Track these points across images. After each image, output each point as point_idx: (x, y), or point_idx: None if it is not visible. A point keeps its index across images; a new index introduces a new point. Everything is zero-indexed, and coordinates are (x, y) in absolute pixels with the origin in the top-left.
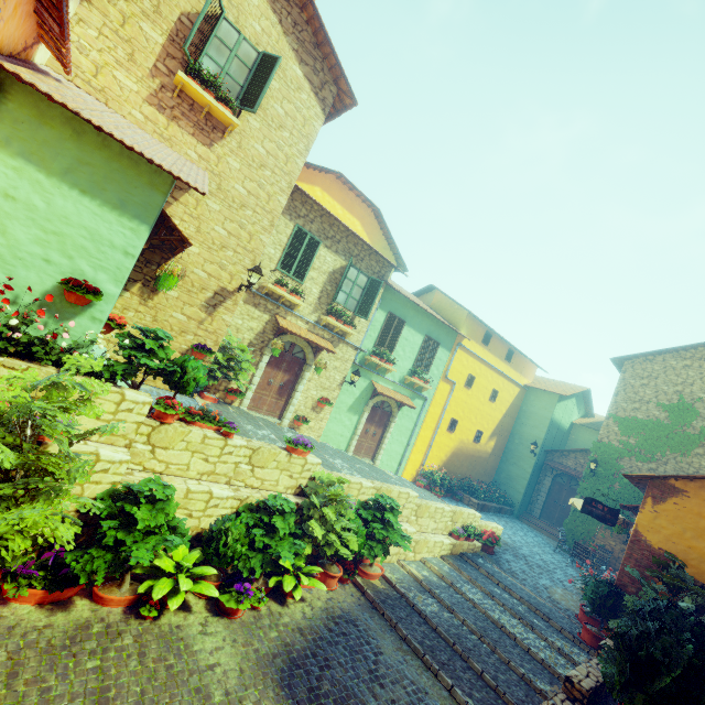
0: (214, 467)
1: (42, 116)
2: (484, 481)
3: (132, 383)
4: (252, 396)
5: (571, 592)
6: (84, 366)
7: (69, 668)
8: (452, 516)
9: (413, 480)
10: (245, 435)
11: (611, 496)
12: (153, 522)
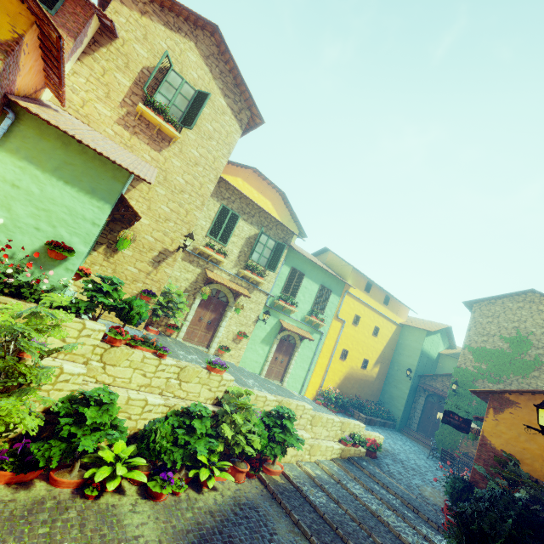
0: (150, 381)
1: (42, 134)
2: (371, 401)
3: (92, 317)
4: (186, 330)
5: (438, 490)
6: (56, 301)
7: (25, 532)
8: (340, 425)
9: (314, 399)
10: (176, 358)
11: (470, 411)
12: (99, 420)
